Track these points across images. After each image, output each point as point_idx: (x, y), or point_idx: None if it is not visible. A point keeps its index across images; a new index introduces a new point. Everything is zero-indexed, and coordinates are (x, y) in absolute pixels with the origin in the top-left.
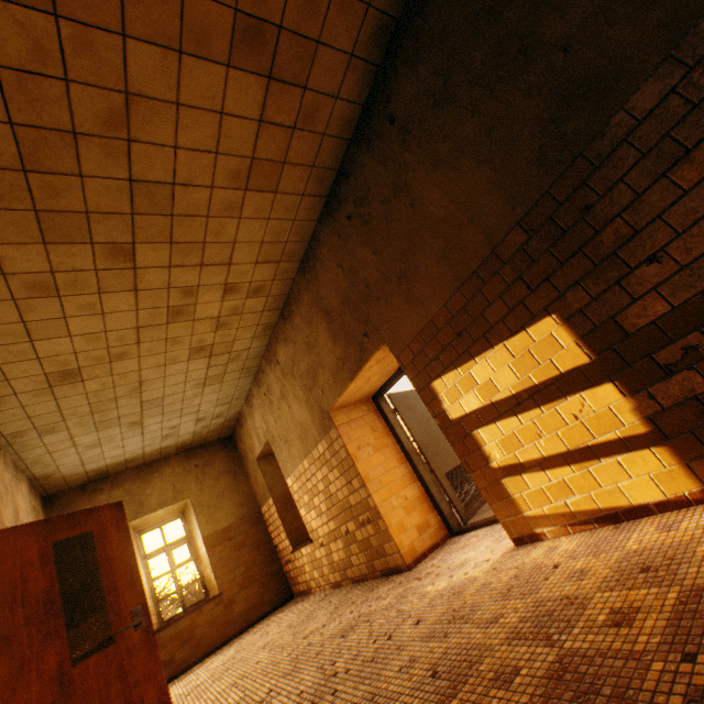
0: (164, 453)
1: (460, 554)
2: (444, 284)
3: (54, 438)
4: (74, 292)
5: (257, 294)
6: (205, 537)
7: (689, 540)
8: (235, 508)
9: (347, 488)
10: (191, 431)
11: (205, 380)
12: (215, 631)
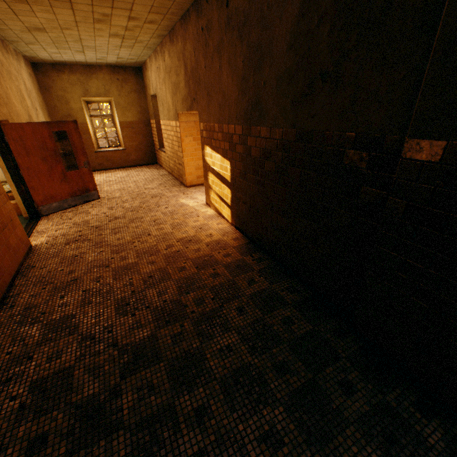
0: (99, 64)
1: (199, 194)
2: (216, 117)
3: (34, 46)
4: (37, 4)
5: (152, 23)
6: (120, 122)
7: (213, 229)
8: (137, 114)
9: (178, 148)
10: (115, 61)
11: (121, 46)
12: (121, 162)
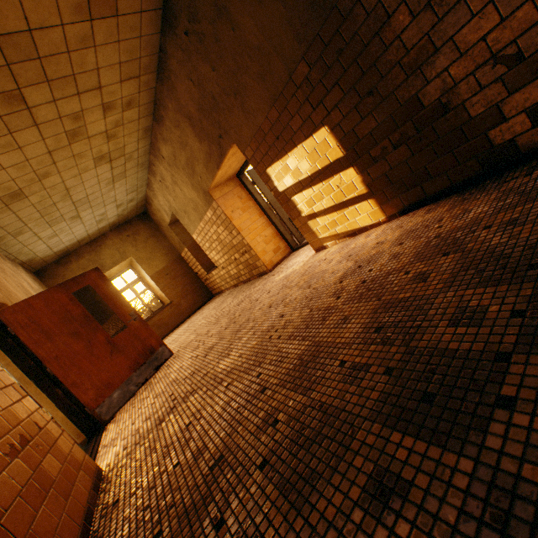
0: (102, 232)
1: (294, 261)
2: (265, 101)
3: (24, 237)
4: None
5: (130, 107)
6: (151, 276)
7: (370, 241)
8: (164, 257)
9: (230, 236)
10: (116, 215)
11: (112, 179)
12: (174, 319)
